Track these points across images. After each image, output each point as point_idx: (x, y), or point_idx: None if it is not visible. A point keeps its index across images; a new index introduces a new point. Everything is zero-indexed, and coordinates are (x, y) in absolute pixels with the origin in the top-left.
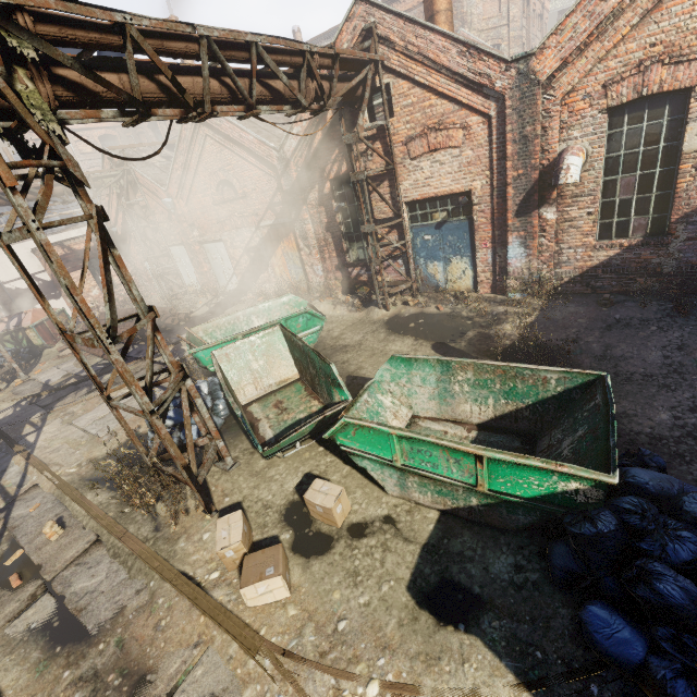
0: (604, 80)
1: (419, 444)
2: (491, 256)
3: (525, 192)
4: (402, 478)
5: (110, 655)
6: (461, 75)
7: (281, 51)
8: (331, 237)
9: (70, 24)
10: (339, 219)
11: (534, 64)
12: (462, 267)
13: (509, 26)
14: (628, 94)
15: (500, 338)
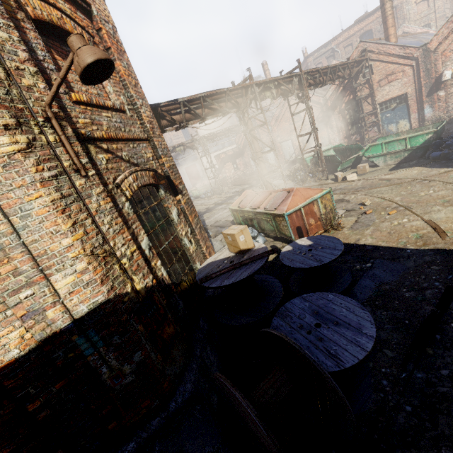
0: None
1: (390, 143)
2: (417, 115)
3: (429, 87)
4: (384, 158)
5: None
6: (400, 55)
7: (342, 65)
8: (343, 125)
9: (312, 72)
10: (347, 117)
11: (428, 46)
12: (404, 123)
13: (435, 12)
14: None
15: None
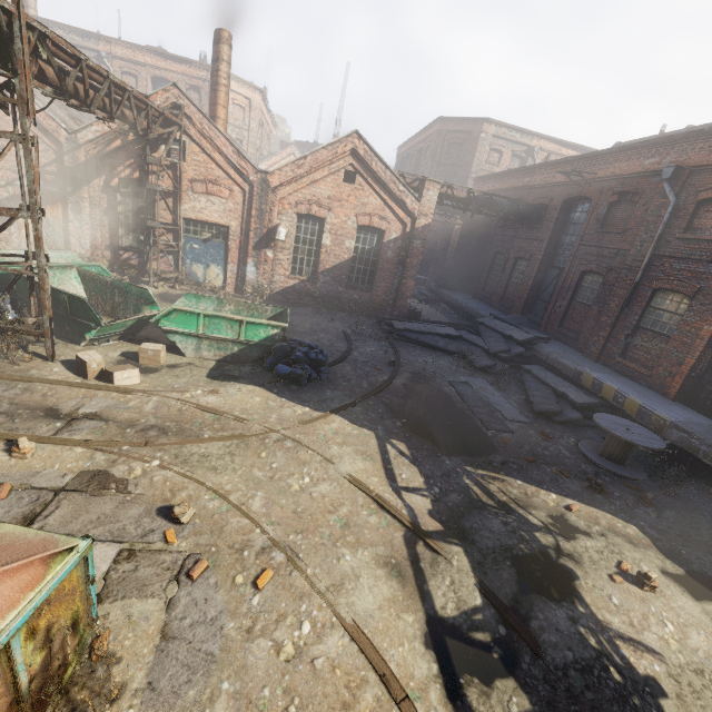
0: (297, 200)
1: (215, 319)
2: (237, 269)
3: (259, 237)
4: (199, 343)
5: (8, 407)
6: (233, 163)
7: (137, 99)
8: (108, 221)
9: (60, 49)
10: (120, 209)
11: (269, 178)
12: (217, 272)
13: (249, 132)
14: (305, 211)
15: None
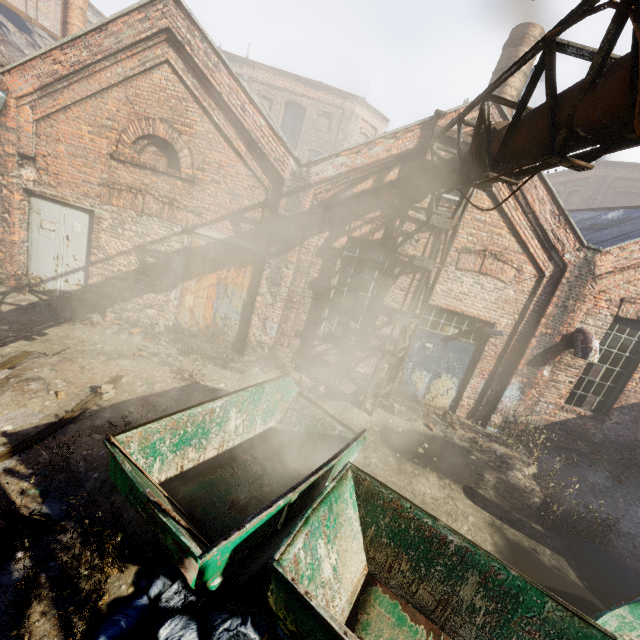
0: (623, 296)
1: None
2: (482, 386)
3: (544, 348)
4: None
5: None
6: (541, 229)
7: None
8: (311, 297)
9: None
10: (333, 281)
11: (597, 259)
12: (448, 385)
13: None
14: (632, 314)
15: (526, 491)
